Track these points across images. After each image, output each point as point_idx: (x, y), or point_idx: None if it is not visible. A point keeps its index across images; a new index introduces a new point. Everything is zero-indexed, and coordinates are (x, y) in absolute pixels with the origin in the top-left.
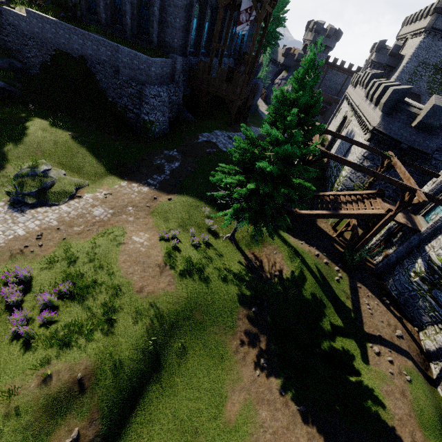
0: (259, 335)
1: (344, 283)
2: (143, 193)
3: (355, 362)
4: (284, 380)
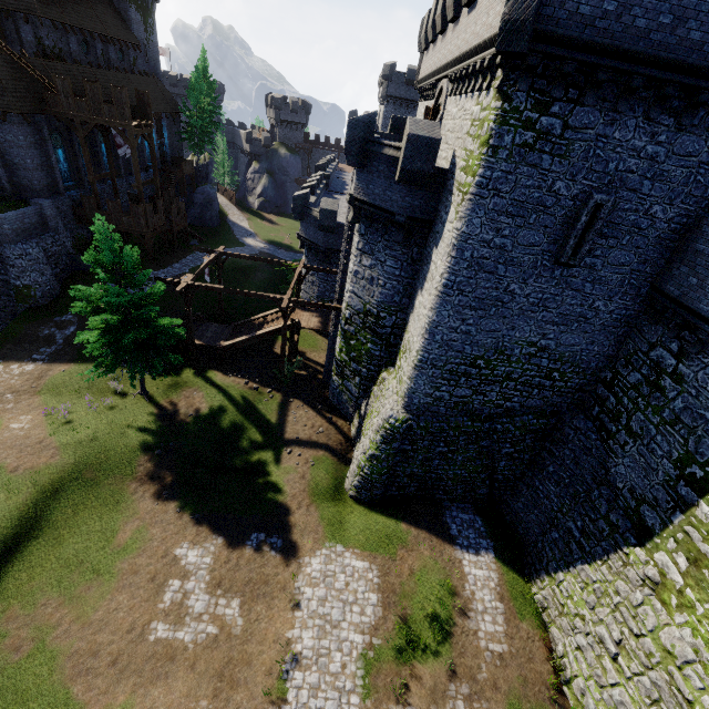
0: (163, 474)
1: (274, 402)
2: (27, 375)
3: (268, 468)
4: (184, 501)
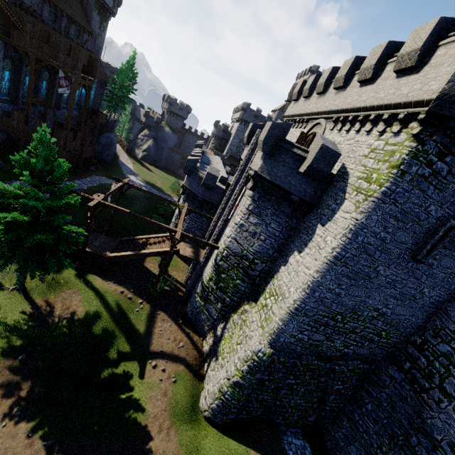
0: (21, 384)
1: (144, 313)
2: None
3: (132, 381)
4: (39, 421)
